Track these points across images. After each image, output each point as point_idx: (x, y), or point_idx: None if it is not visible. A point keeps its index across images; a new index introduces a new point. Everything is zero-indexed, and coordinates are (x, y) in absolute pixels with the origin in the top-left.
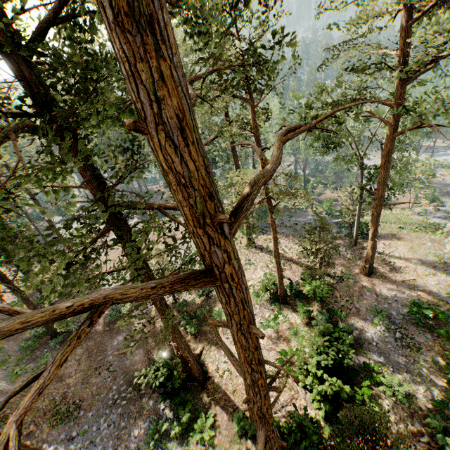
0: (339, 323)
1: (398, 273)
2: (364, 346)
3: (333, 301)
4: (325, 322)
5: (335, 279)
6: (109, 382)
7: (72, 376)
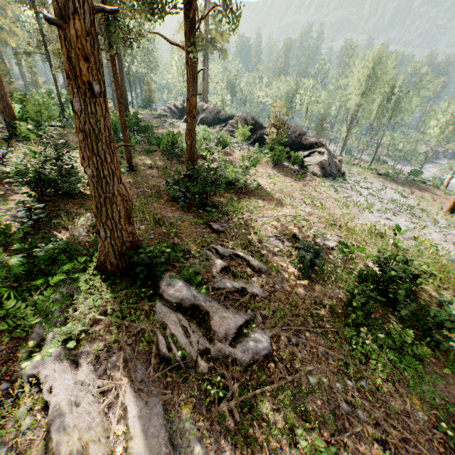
0: None
1: None
2: None
3: None
4: None
5: None
6: None
7: None
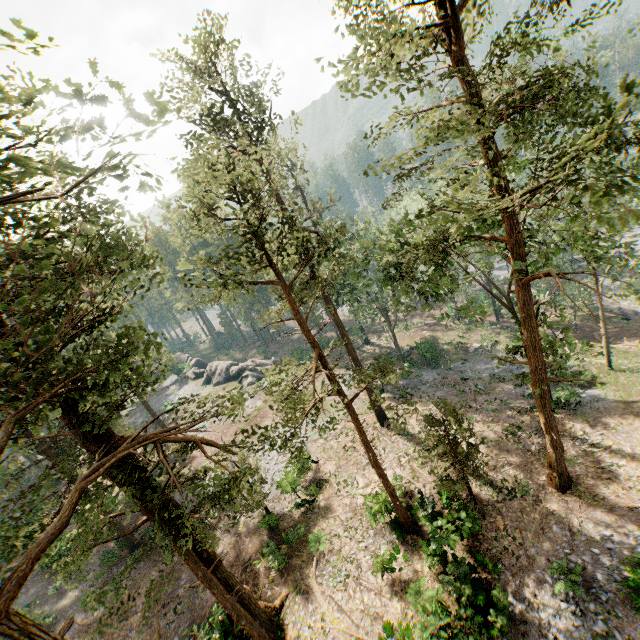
0: (493, 583)
1: (622, 490)
2: (530, 638)
3: (491, 536)
4: (461, 580)
5: (501, 493)
6: (172, 629)
7: (138, 611)
